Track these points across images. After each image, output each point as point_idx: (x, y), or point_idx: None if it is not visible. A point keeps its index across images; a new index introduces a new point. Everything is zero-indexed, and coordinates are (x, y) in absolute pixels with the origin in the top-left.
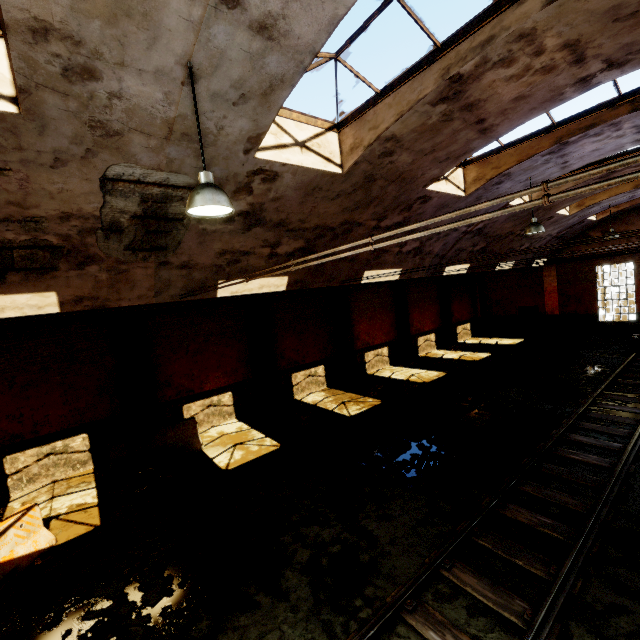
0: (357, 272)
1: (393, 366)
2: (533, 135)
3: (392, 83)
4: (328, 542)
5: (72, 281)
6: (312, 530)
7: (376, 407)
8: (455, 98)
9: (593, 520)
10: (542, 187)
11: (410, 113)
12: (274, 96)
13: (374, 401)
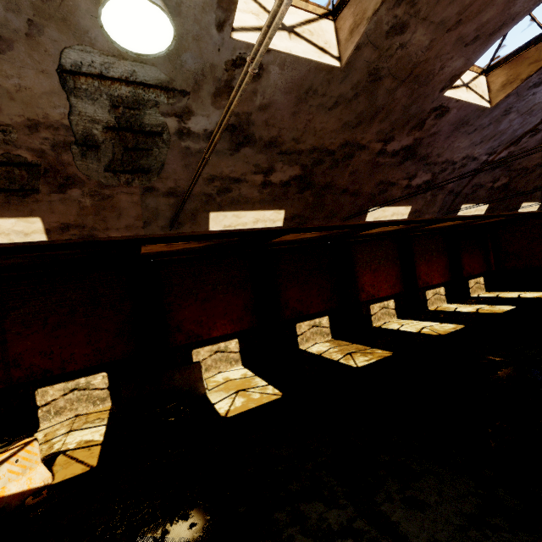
0: (360, 208)
1: (401, 319)
2: None
3: None
4: (335, 532)
5: (55, 206)
6: (314, 508)
7: (386, 359)
8: None
9: None
10: None
11: None
12: None
13: (383, 352)
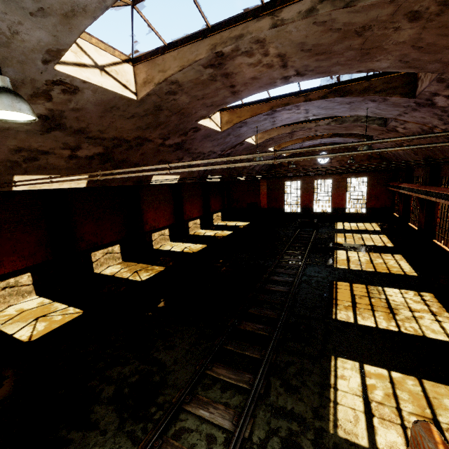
0: (147, 176)
1: (172, 242)
2: (259, 101)
3: (177, 41)
4: (129, 375)
5: None
6: (115, 370)
7: (161, 272)
8: (219, 67)
9: (281, 321)
10: (274, 153)
11: (189, 68)
12: (76, 20)
13: (160, 268)
